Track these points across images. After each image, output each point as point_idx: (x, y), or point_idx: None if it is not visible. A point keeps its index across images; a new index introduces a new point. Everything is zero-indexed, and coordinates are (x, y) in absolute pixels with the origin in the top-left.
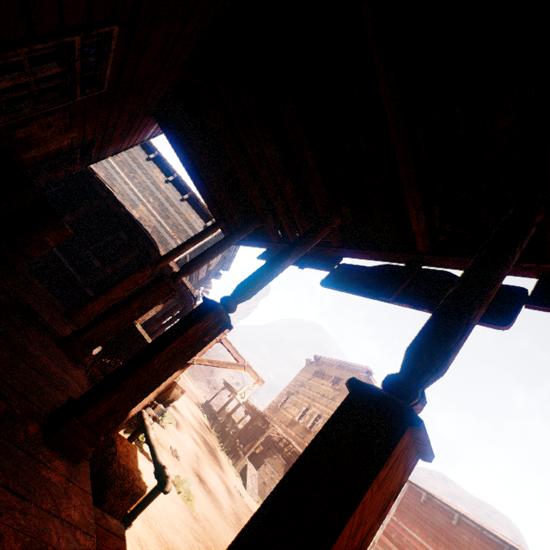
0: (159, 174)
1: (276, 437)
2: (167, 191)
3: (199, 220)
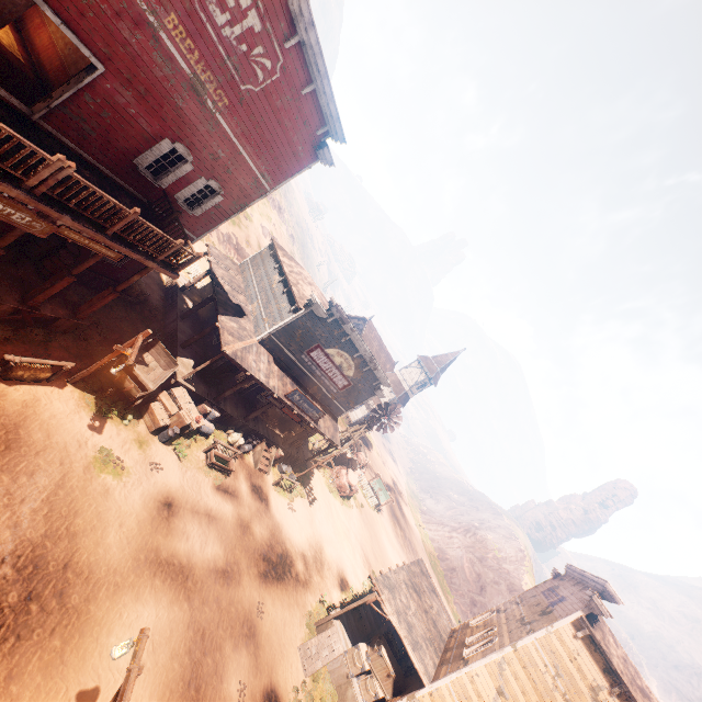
0: (277, 277)
1: None
2: (276, 289)
3: (288, 307)
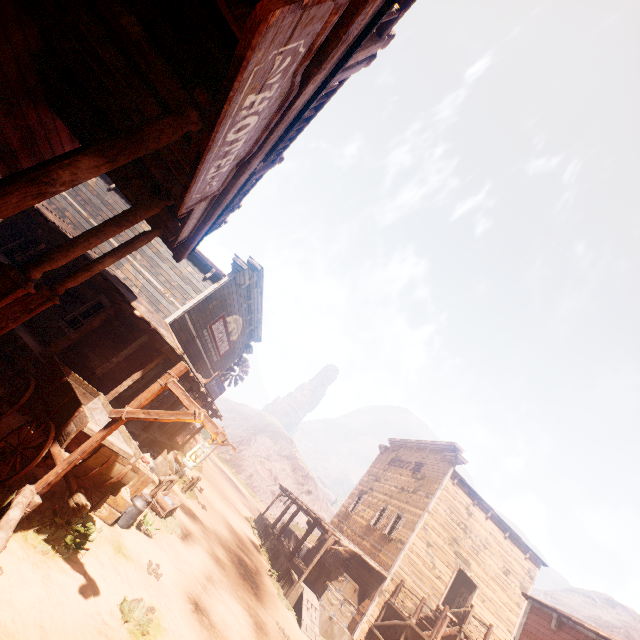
0: (148, 228)
1: (347, 553)
2: (157, 245)
3: (197, 272)
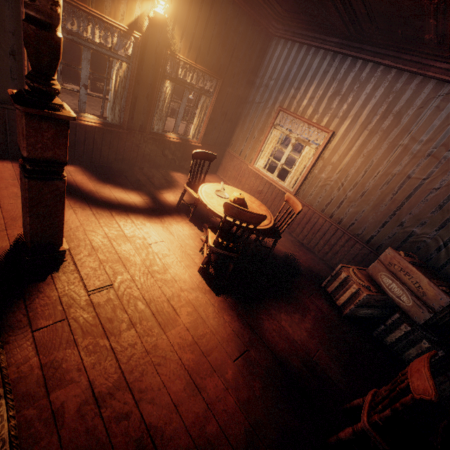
0: None
1: None
2: None
3: None
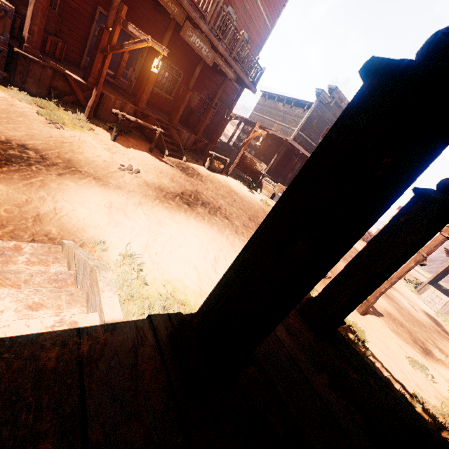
0: (280, 104)
1: None
2: (284, 109)
3: (301, 110)
